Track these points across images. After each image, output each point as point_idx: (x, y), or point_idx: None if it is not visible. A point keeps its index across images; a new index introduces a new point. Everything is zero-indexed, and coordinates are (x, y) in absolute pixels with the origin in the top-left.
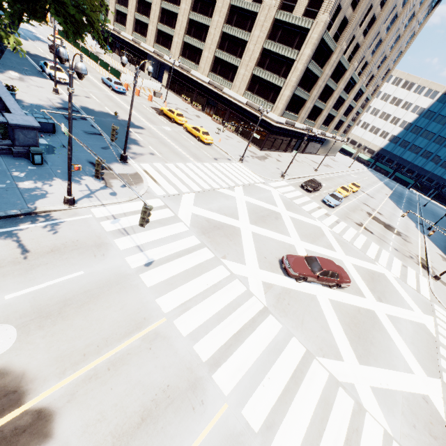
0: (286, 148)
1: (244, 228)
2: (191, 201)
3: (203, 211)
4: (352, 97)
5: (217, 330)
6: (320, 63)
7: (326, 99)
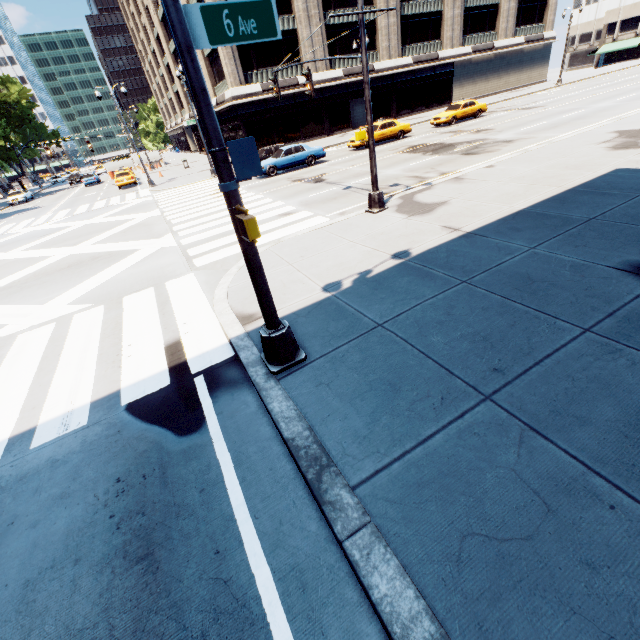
0: (325, 129)
1: None
2: None
3: None
4: None
5: None
6: None
7: None
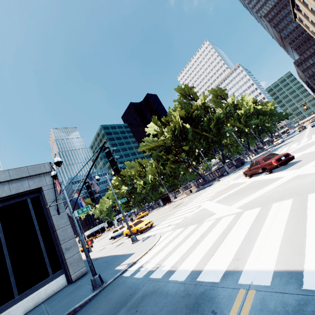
0: None
1: None
2: None
3: None
4: None
5: (201, 197)
6: None
7: None
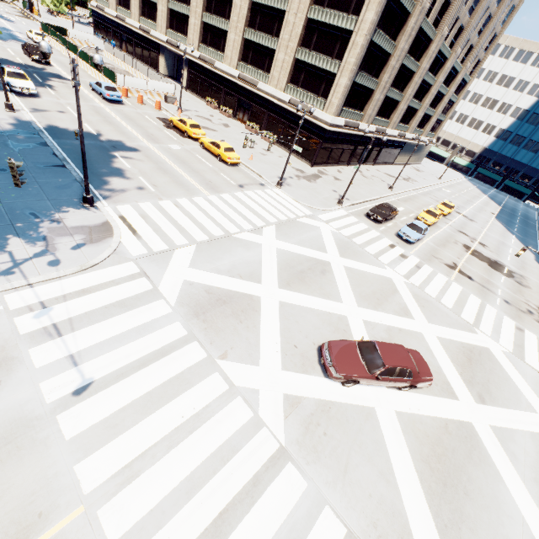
0: (348, 160)
1: (267, 296)
2: (186, 260)
3: (204, 275)
4: (442, 79)
5: (182, 517)
6: (392, 33)
7: (403, 86)
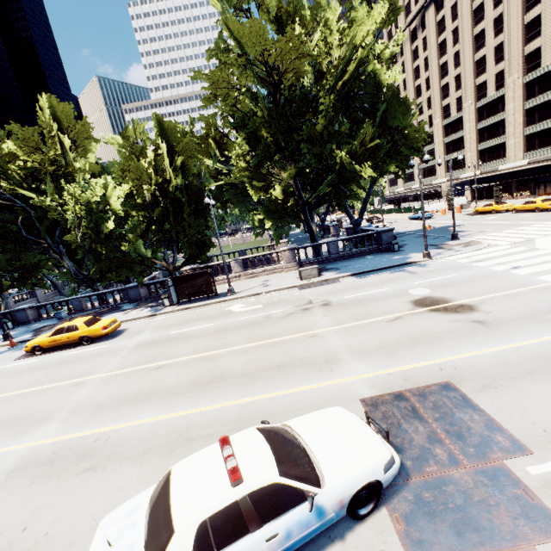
0: None
1: None
2: (549, 240)
3: None
4: None
5: None
6: None
7: None
